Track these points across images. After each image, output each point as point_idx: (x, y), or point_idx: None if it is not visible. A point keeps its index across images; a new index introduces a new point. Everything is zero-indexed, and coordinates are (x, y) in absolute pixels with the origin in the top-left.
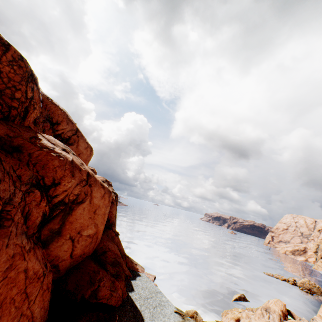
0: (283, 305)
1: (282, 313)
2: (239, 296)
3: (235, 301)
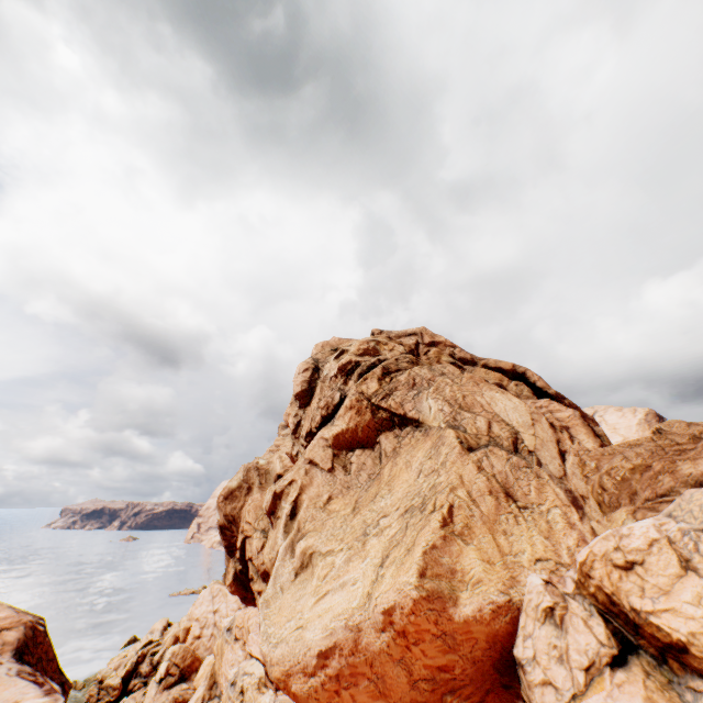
0: (167, 620)
1: (164, 627)
2: (129, 640)
3: (124, 648)
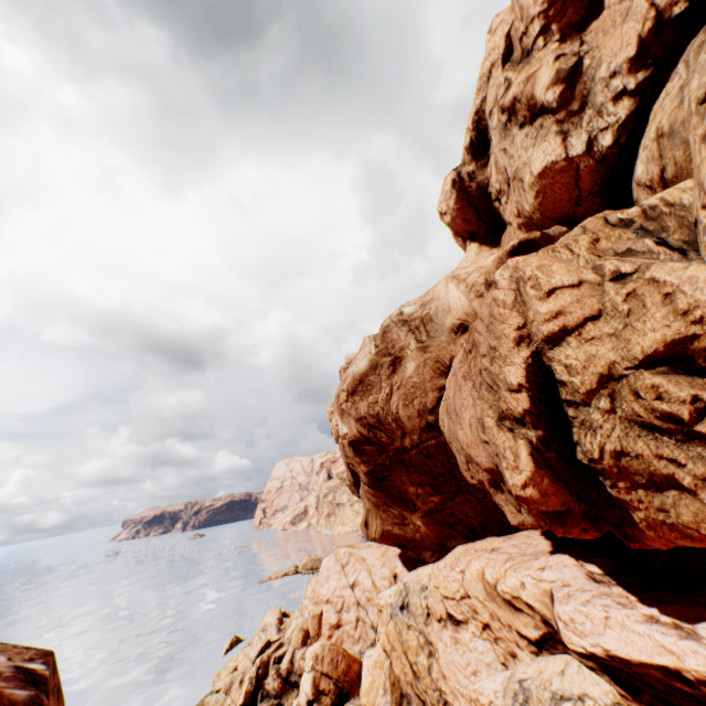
0: (279, 610)
1: (278, 620)
2: (231, 643)
3: (226, 654)
